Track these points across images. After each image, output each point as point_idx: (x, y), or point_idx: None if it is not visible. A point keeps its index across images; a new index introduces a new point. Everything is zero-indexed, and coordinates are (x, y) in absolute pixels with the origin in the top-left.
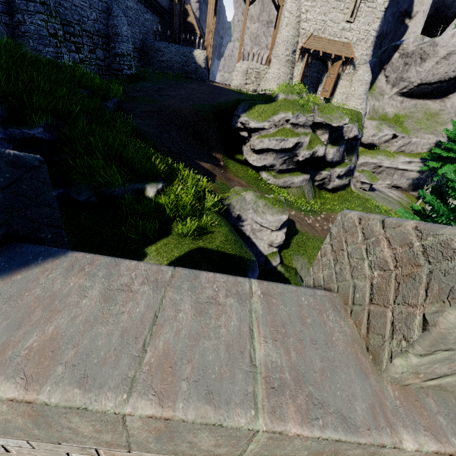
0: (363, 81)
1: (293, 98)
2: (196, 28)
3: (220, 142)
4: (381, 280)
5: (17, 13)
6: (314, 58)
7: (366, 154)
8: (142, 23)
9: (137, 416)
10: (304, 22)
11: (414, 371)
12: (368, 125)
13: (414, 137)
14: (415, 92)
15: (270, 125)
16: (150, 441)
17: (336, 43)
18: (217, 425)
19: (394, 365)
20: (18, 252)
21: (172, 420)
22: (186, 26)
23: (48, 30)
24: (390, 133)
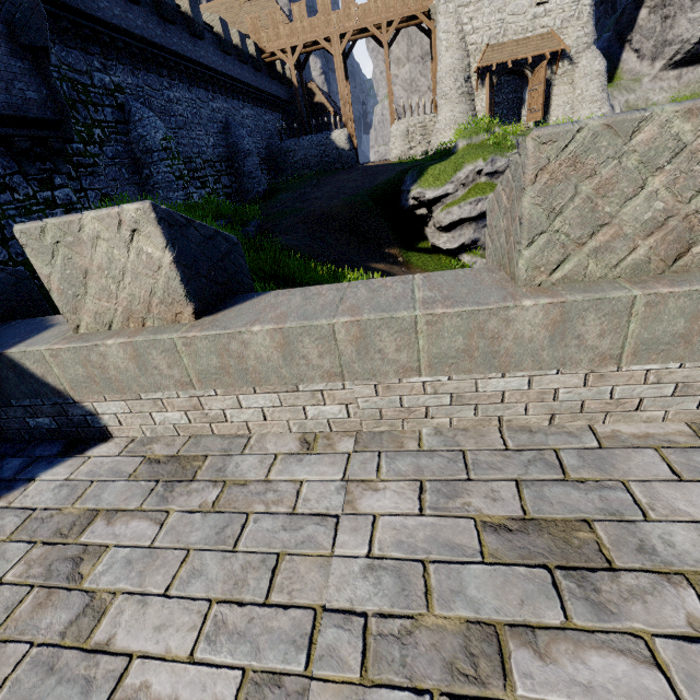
0: (593, 74)
1: (481, 140)
2: (327, 106)
3: (391, 233)
4: (506, 222)
5: (144, 169)
6: (501, 74)
7: None
8: (263, 127)
9: (341, 323)
10: (471, 35)
11: (533, 266)
12: None
13: None
14: (699, 52)
15: (455, 187)
16: (354, 359)
17: (530, 41)
18: (389, 318)
19: (520, 269)
20: (240, 297)
21: (361, 321)
22: (314, 109)
23: (174, 174)
24: None
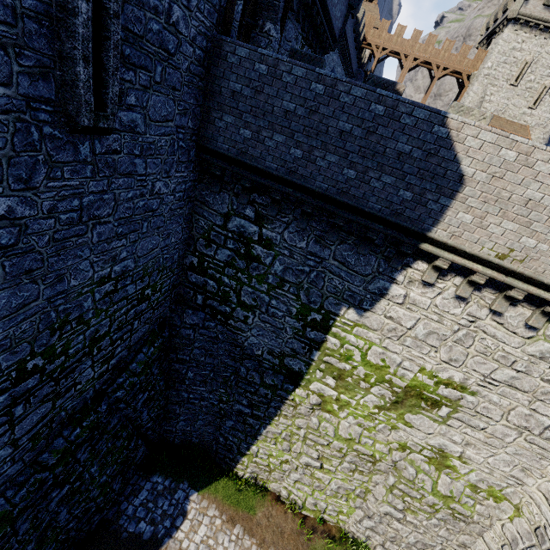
0: None
1: None
2: None
3: None
4: None
5: None
6: None
7: None
8: None
9: None
10: (487, 102)
11: None
12: None
13: None
14: None
15: None
16: None
17: (514, 124)
18: None
19: None
20: None
21: None
22: None
23: None
24: None
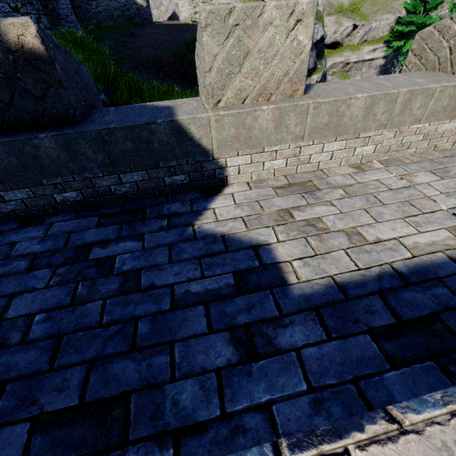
0: None
1: None
2: None
3: None
4: (455, 41)
5: None
6: None
7: (332, 55)
8: None
9: (403, 91)
10: None
11: None
12: (327, 22)
13: (373, 22)
14: None
15: None
16: (397, 115)
17: None
18: (426, 88)
19: None
20: None
21: (413, 90)
22: None
23: (9, 5)
24: (350, 25)
